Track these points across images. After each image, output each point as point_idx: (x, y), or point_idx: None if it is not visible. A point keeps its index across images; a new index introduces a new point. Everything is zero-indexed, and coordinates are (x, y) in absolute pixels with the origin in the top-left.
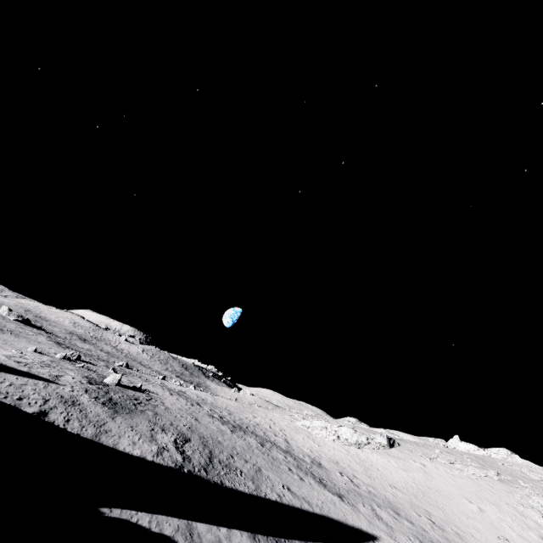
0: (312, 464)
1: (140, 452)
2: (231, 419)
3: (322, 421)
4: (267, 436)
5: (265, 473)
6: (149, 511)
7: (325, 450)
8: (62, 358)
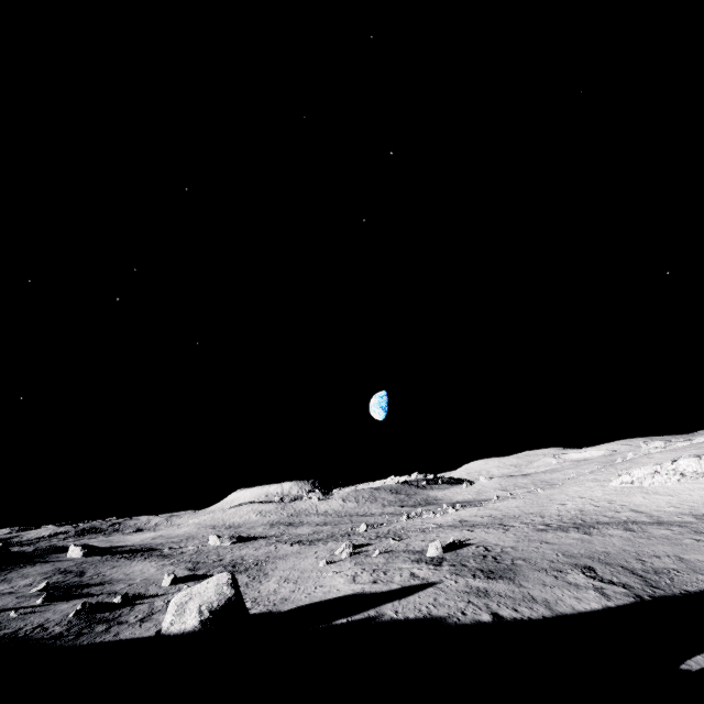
0: (701, 521)
1: (596, 604)
2: (555, 522)
3: (645, 467)
4: (614, 518)
5: (689, 557)
6: (703, 649)
7: (684, 497)
8: (349, 556)
